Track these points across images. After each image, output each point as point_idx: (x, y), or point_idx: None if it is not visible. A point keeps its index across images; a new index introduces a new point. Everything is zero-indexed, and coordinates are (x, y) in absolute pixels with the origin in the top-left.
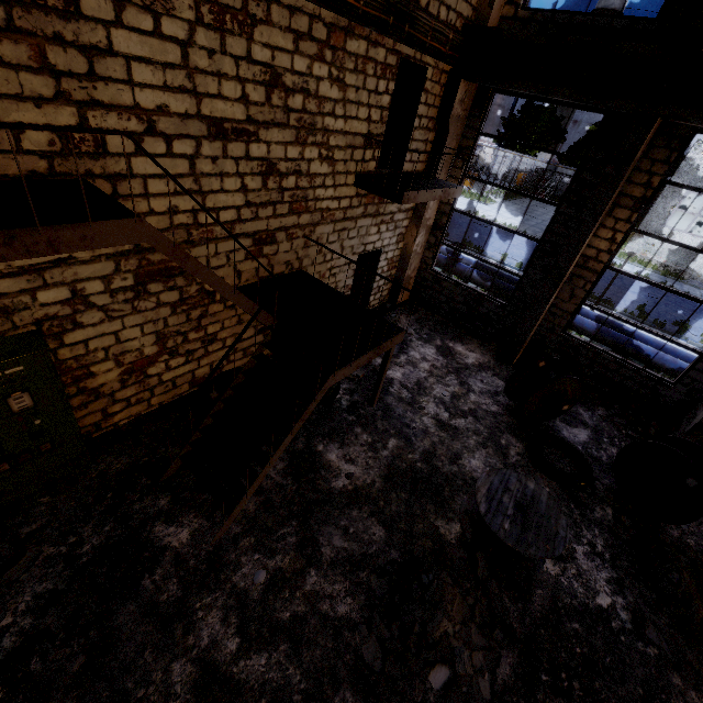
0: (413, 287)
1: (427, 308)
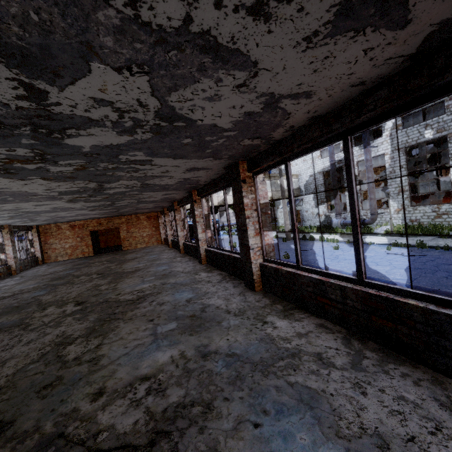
0: None
1: None
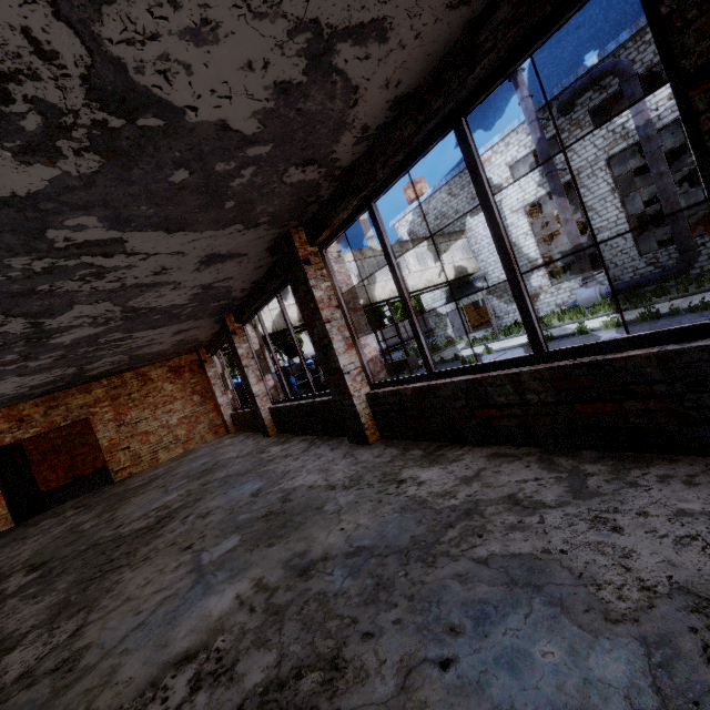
0: None
1: None
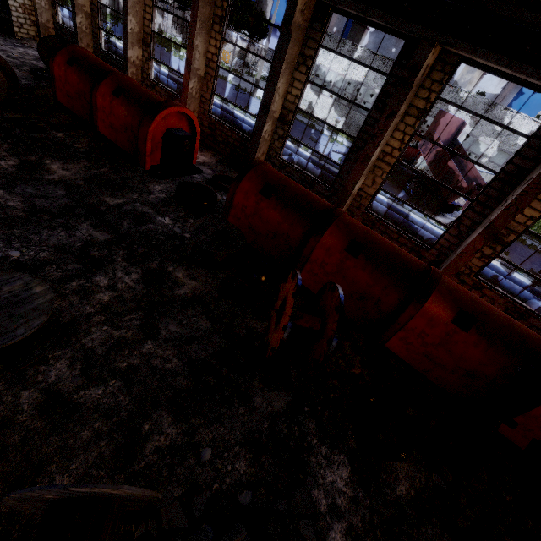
0: None
1: None
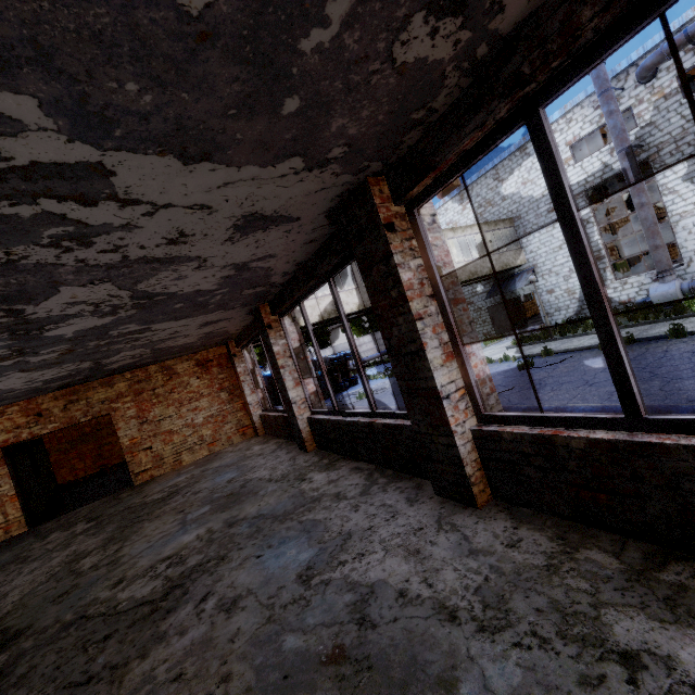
0: None
1: None
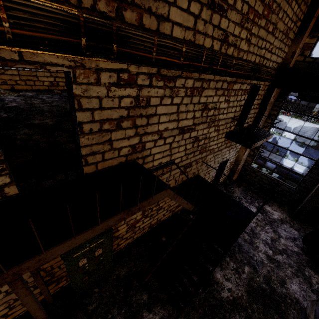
0: (239, 172)
1: (247, 183)
